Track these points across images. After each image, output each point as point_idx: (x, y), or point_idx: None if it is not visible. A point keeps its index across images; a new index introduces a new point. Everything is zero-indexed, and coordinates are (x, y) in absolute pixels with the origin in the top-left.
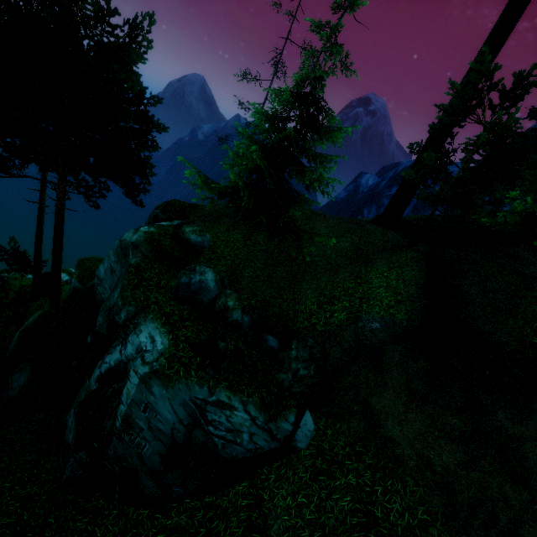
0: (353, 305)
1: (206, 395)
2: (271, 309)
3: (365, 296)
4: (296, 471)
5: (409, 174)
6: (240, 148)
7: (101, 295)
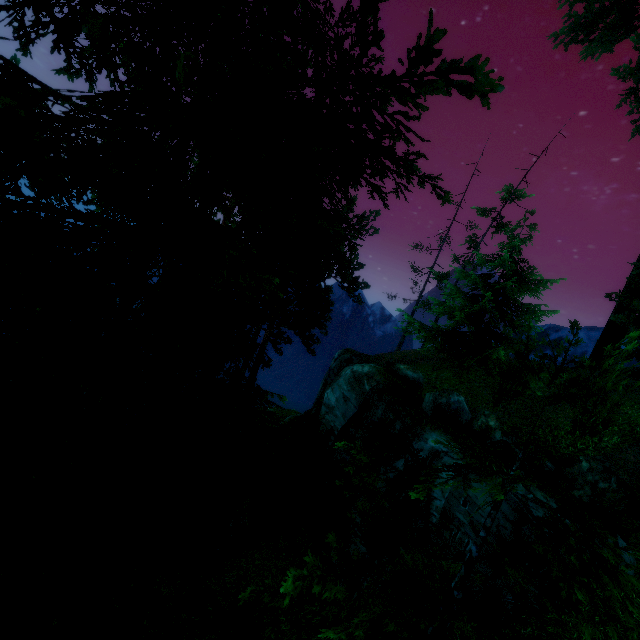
0: (623, 429)
1: (524, 492)
2: (524, 436)
3: (630, 422)
4: (639, 594)
5: (622, 318)
6: (436, 300)
7: (329, 424)
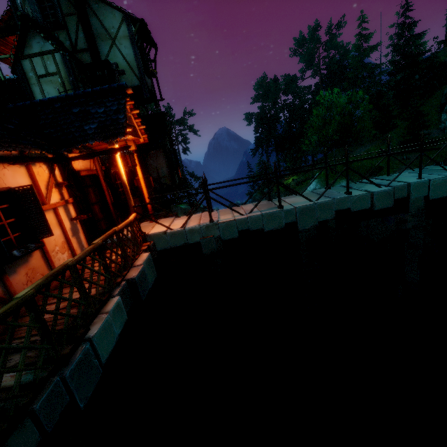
0: None
1: None
2: None
3: None
4: None
5: None
6: None
7: None
